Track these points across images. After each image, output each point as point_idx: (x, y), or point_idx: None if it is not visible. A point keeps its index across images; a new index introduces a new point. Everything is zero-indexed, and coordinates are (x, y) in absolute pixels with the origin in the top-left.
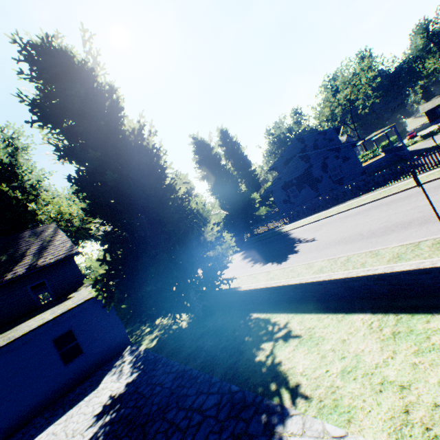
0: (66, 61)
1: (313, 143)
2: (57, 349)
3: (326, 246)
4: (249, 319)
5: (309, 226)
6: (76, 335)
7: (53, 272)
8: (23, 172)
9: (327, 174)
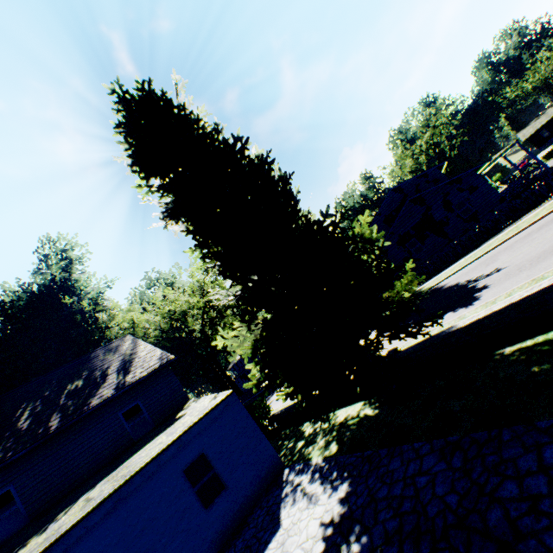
0: (166, 105)
1: (415, 189)
2: (191, 485)
3: (536, 261)
4: (504, 355)
5: (466, 268)
6: (211, 460)
7: (147, 390)
8: (77, 289)
9: (454, 212)
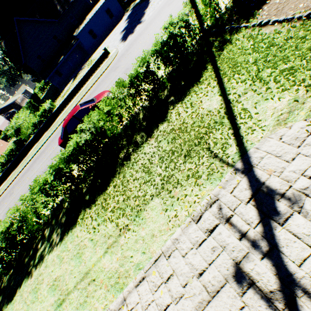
0: None
1: None
2: (107, 14)
3: None
4: None
5: None
6: (110, 10)
7: None
8: None
9: None
